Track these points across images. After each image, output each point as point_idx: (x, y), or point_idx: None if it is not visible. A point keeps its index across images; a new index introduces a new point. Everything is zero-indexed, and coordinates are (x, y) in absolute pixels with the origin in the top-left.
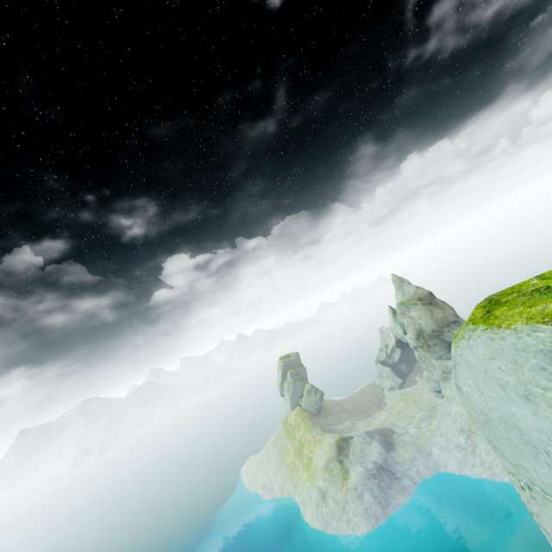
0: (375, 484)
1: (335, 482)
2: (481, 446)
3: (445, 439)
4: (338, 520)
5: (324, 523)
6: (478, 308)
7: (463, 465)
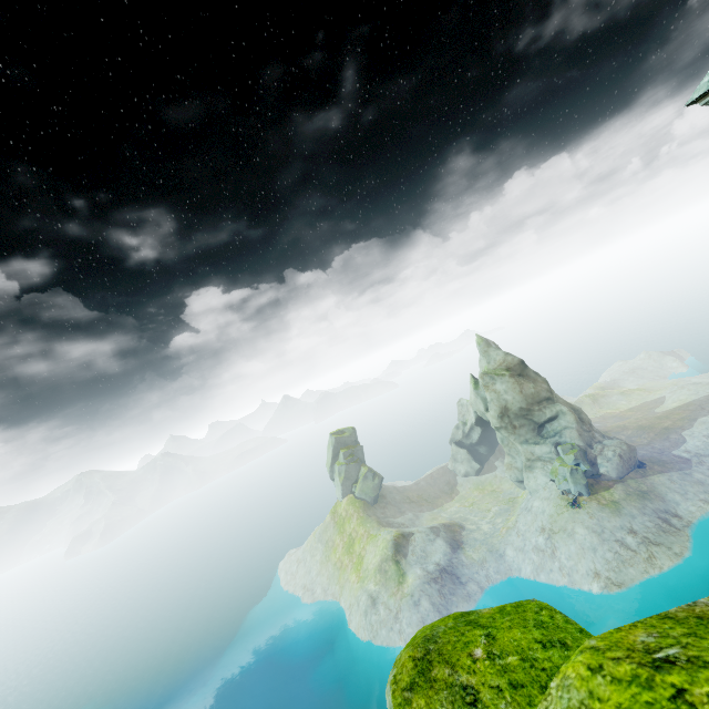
0: (436, 589)
1: (389, 586)
2: (562, 549)
3: (522, 539)
4: (389, 630)
5: (373, 633)
6: (410, 658)
7: (539, 570)
